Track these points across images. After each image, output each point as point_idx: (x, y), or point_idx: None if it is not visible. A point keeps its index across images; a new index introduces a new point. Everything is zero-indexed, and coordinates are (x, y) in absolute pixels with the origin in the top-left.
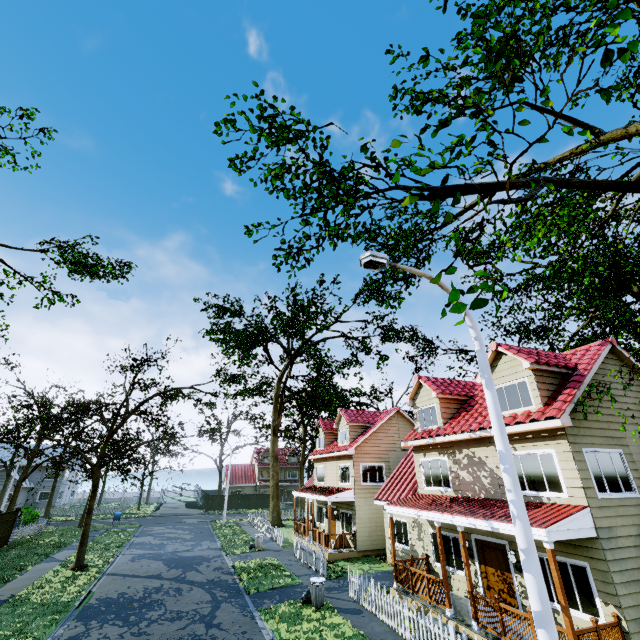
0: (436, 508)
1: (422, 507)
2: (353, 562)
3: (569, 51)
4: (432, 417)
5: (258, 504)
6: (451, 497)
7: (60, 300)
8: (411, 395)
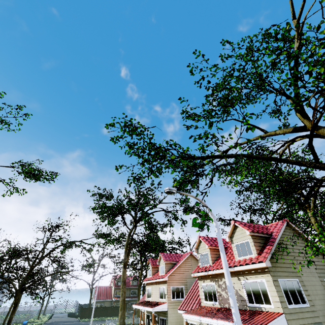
0: (209, 315)
1: (202, 315)
2: None
3: (250, 101)
4: (206, 259)
5: (112, 313)
6: (218, 308)
7: (16, 192)
8: (196, 246)
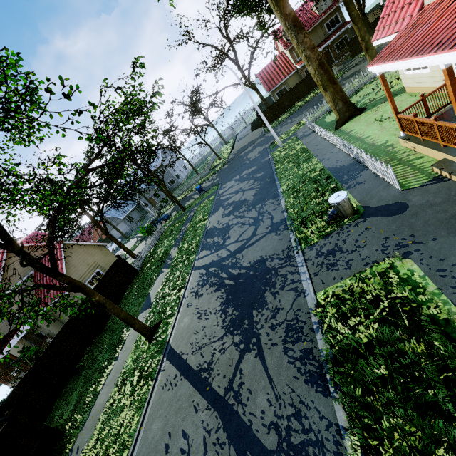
0: None
1: None
2: None
3: None
4: None
5: (309, 87)
6: None
7: None
8: None
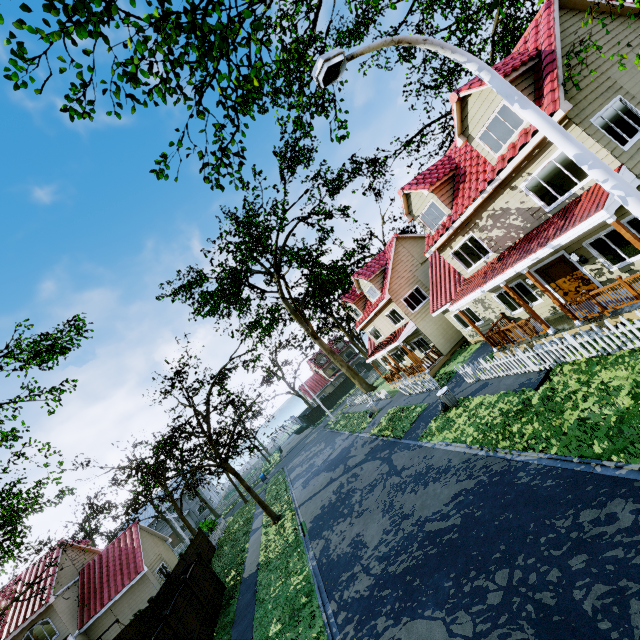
0: (493, 275)
1: (481, 284)
2: (448, 364)
3: None
4: (437, 213)
5: (344, 391)
6: (496, 259)
7: (61, 392)
8: (405, 211)
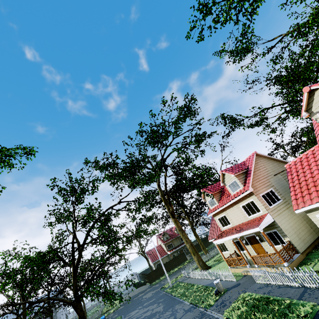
0: None
1: None
2: (311, 263)
3: None
4: None
5: (176, 264)
6: None
7: None
8: (305, 107)
